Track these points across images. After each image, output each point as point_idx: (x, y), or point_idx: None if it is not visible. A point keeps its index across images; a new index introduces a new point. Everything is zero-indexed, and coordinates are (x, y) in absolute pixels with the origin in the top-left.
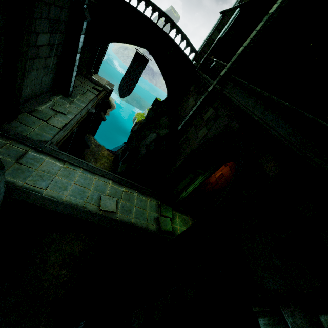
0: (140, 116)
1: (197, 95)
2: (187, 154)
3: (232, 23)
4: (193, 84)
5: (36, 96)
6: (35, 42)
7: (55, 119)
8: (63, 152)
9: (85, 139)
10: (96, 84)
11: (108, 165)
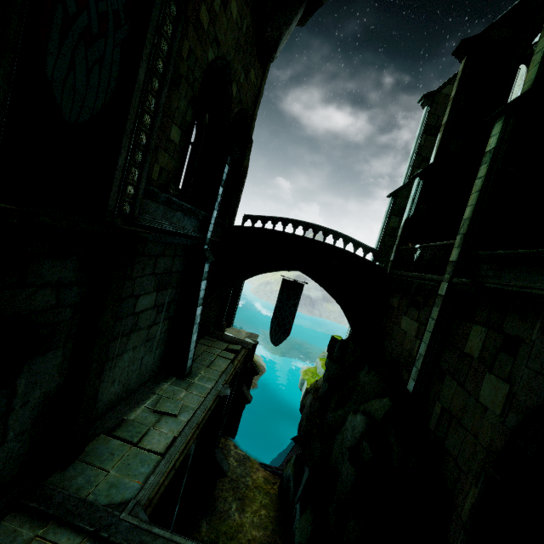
0: (311, 374)
1: (415, 308)
2: (480, 466)
3: (417, 196)
4: (395, 293)
5: (131, 393)
6: (132, 309)
7: (155, 432)
8: (157, 529)
9: (217, 455)
10: (230, 343)
11: (270, 514)
